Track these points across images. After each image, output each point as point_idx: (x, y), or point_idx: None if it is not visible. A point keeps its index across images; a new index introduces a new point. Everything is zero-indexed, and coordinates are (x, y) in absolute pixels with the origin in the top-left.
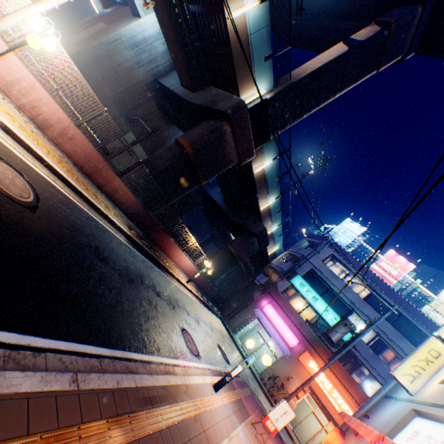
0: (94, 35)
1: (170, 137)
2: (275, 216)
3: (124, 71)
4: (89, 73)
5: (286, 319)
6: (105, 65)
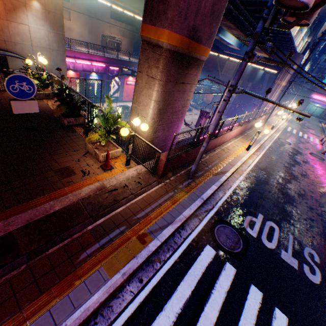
0: (235, 71)
1: (257, 72)
2: (308, 64)
3: (249, 73)
4: (243, 83)
5: (324, 96)
6: (246, 78)
